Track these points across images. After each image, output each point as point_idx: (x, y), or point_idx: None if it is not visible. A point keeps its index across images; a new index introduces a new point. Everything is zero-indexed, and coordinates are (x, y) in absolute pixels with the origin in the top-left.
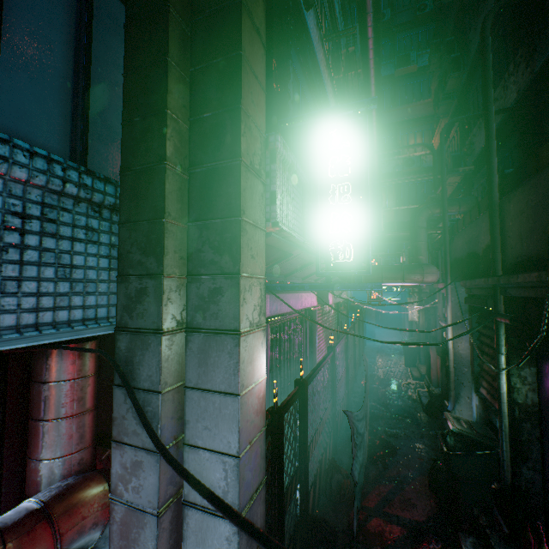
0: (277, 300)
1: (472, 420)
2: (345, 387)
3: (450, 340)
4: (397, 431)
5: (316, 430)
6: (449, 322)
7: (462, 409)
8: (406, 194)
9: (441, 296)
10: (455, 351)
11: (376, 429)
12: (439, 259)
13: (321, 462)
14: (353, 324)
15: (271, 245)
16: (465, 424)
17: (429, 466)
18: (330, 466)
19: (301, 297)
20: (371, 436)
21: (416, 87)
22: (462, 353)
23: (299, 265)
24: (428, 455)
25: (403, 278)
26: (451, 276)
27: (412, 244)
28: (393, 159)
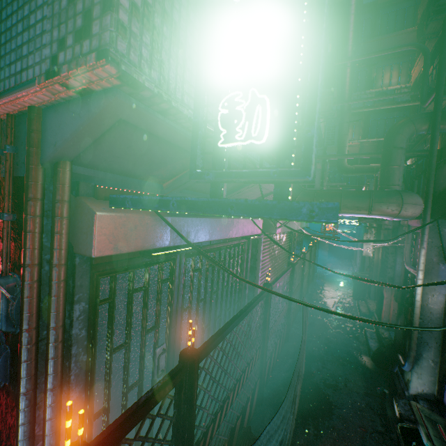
0: (190, 225)
1: (433, 388)
2: (285, 321)
3: (419, 291)
4: (337, 380)
5: (226, 399)
6: (421, 269)
7: (422, 373)
8: (374, 129)
9: (410, 235)
10: (422, 303)
11: (313, 374)
12: (415, 190)
13: (232, 432)
14: (304, 255)
15: (152, 134)
16: (445, 433)
17: (373, 442)
18: (244, 437)
19: (237, 223)
20: (307, 383)
21: (400, 14)
22: (433, 308)
23: (234, 184)
24: (373, 424)
25: (370, 208)
26: (433, 212)
27: (383, 168)
28: (364, 93)
